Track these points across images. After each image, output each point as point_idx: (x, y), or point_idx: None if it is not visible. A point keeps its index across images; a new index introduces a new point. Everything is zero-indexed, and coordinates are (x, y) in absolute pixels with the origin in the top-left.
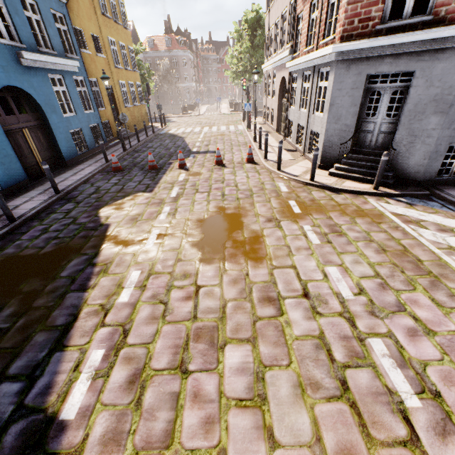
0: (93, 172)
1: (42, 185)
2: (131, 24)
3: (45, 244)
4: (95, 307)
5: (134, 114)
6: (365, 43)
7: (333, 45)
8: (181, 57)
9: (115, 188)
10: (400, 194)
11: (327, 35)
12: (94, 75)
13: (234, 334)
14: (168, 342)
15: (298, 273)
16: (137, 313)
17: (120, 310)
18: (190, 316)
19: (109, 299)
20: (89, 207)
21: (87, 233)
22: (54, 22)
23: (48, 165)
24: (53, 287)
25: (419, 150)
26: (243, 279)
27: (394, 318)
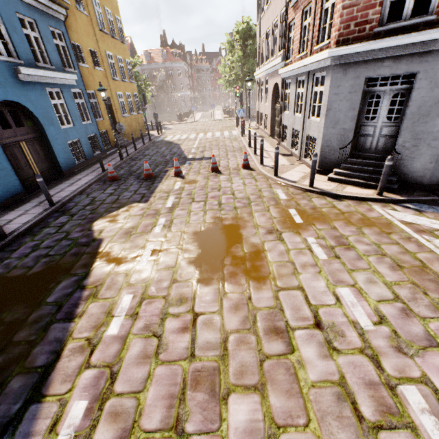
0: (89, 182)
1: (38, 197)
2: (129, 39)
3: (35, 263)
4: (81, 342)
5: (132, 123)
6: (362, 46)
7: (329, 49)
8: (176, 68)
9: (110, 198)
10: (407, 200)
11: (321, 40)
12: (92, 87)
13: (238, 379)
14: (161, 390)
15: (306, 296)
16: (127, 349)
17: (108, 345)
18: (186, 354)
19: (97, 331)
20: (83, 220)
21: (78, 250)
22: (52, 38)
23: (46, 176)
24: (37, 316)
25: (424, 153)
26: (245, 304)
27: (426, 357)
